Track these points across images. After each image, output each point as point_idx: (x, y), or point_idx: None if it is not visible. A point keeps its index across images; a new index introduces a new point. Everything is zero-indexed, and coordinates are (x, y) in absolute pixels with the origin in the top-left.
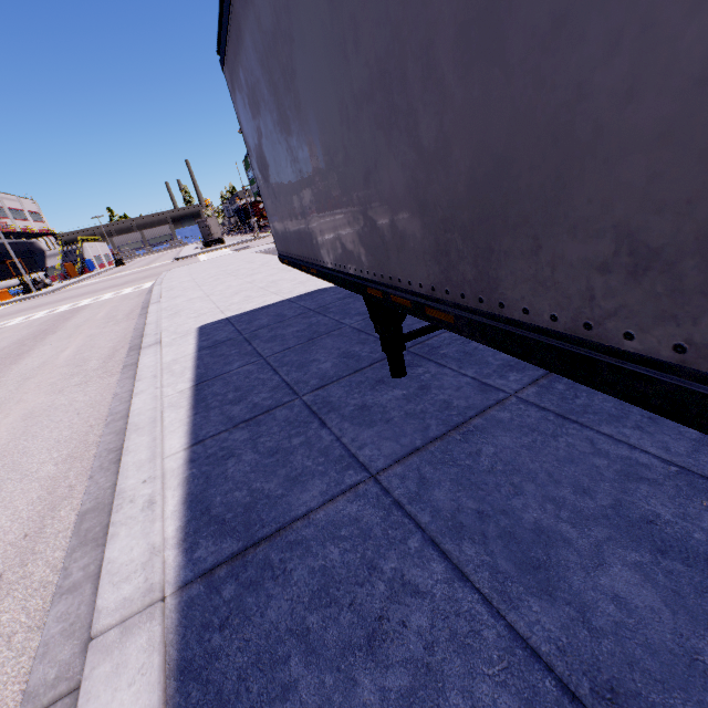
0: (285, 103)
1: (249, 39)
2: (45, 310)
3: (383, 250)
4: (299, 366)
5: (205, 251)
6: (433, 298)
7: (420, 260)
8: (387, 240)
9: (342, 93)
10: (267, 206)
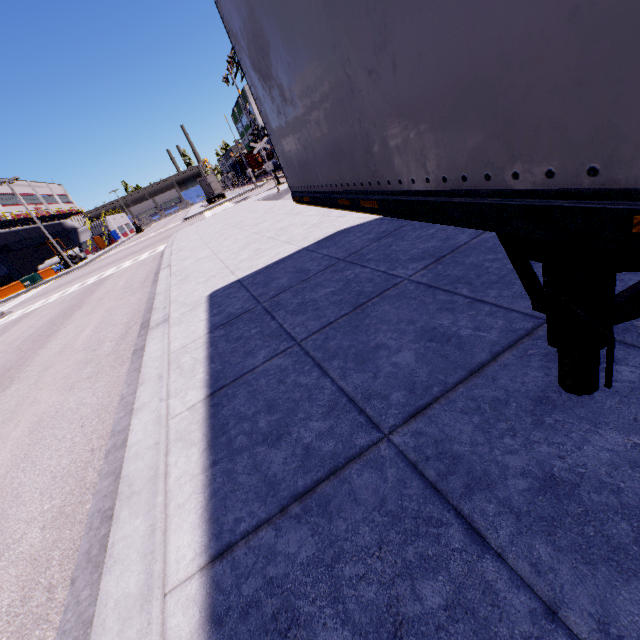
0: None
1: None
2: (78, 283)
3: None
4: (357, 359)
5: (209, 208)
6: None
7: None
8: None
9: None
10: (270, 124)
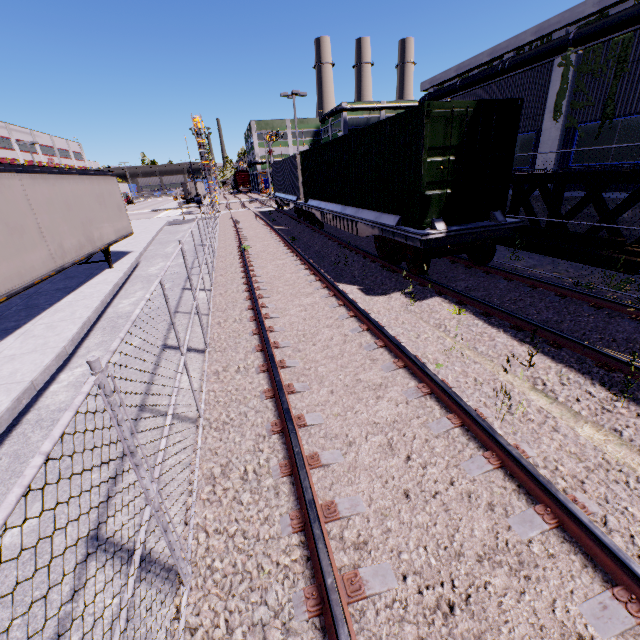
0: None
1: None
2: None
3: None
4: None
5: (173, 208)
6: None
7: None
8: None
9: None
10: None
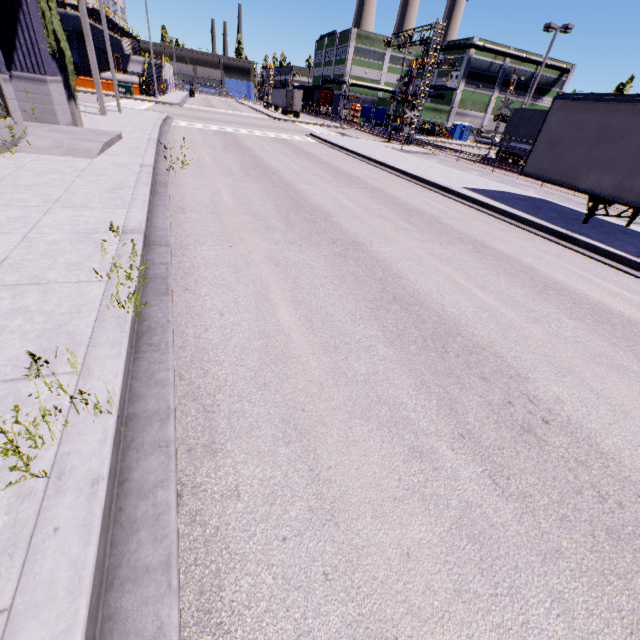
0: (603, 143)
1: (597, 117)
2: (237, 128)
3: (621, 191)
4: (545, 213)
5: (299, 121)
6: (633, 203)
7: (634, 196)
8: (625, 190)
9: (635, 160)
10: (536, 154)
